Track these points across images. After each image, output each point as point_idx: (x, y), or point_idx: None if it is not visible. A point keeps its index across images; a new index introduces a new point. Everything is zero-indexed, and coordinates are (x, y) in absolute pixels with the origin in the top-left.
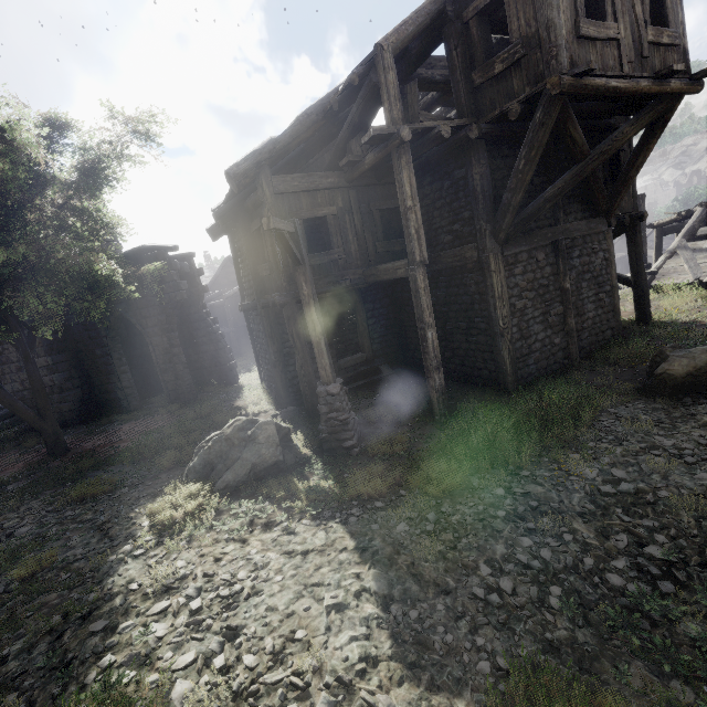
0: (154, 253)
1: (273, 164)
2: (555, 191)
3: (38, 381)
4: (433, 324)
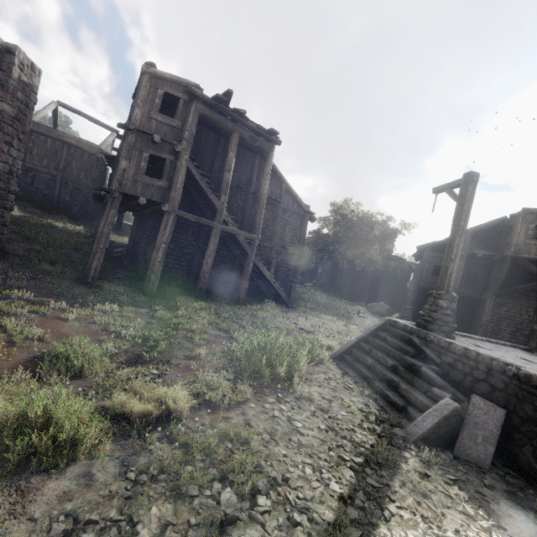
0: (396, 259)
1: (432, 248)
2: (525, 286)
3: (348, 279)
4: None
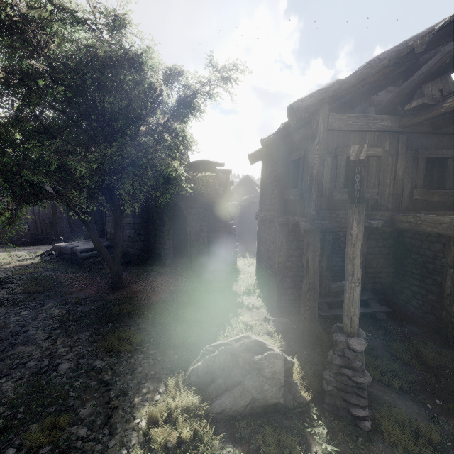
0: (207, 166)
1: (333, 102)
2: None
3: (118, 237)
4: None
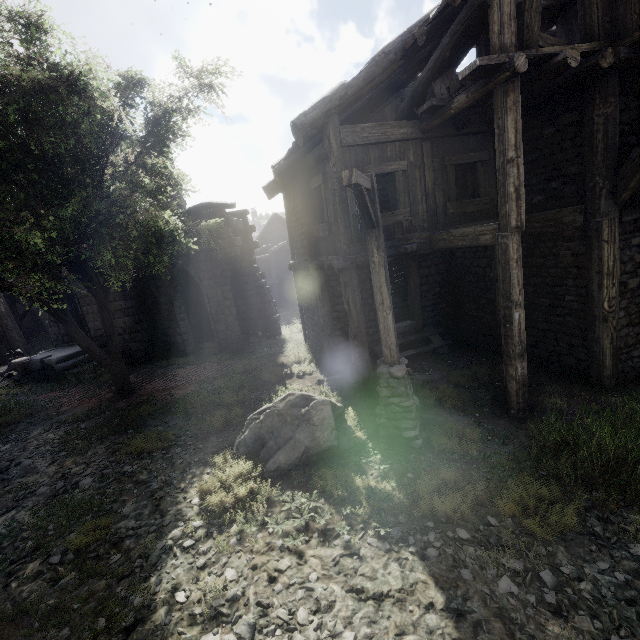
0: (213, 210)
1: (342, 112)
2: None
3: (110, 327)
4: (522, 303)
